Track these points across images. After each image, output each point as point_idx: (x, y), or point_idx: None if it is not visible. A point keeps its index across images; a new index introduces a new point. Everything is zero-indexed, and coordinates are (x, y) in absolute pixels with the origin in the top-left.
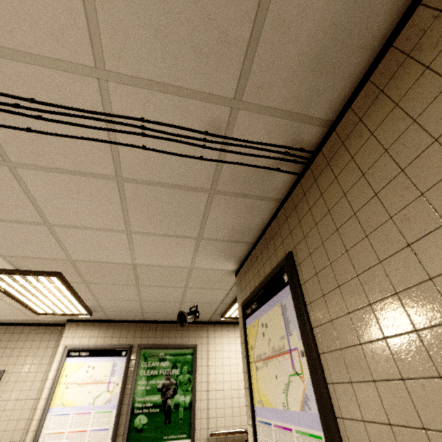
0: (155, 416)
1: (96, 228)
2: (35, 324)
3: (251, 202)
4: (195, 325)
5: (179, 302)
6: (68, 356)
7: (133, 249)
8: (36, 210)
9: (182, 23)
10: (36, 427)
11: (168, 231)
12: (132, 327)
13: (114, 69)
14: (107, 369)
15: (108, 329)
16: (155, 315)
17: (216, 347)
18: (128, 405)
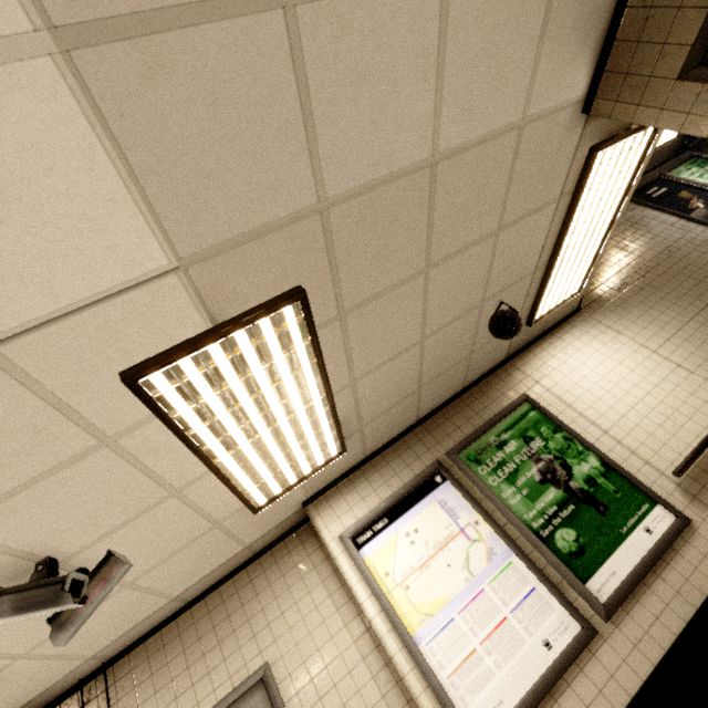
0: (578, 517)
1: None
2: (248, 562)
3: None
4: (494, 375)
5: (478, 307)
6: (358, 546)
7: (442, 74)
8: None
9: None
10: (420, 682)
11: None
12: (411, 441)
13: None
14: (438, 517)
15: (378, 468)
16: (436, 386)
17: (551, 378)
18: (524, 533)
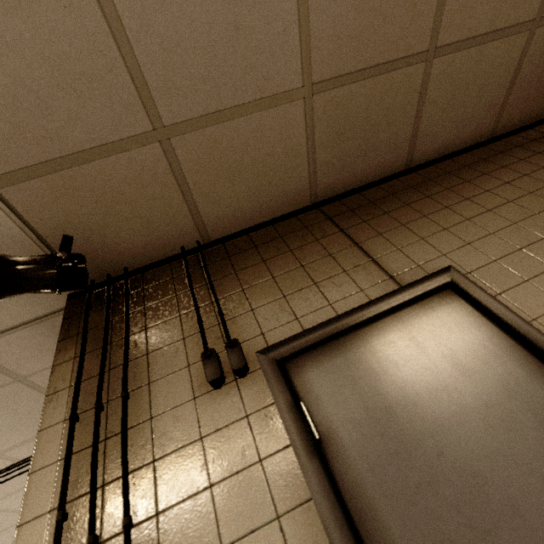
0: None
1: None
2: None
3: None
4: None
5: None
6: None
7: None
8: None
9: (18, 421)
10: None
11: None
12: None
13: (1, 450)
14: None
15: None
16: None
17: None
18: None
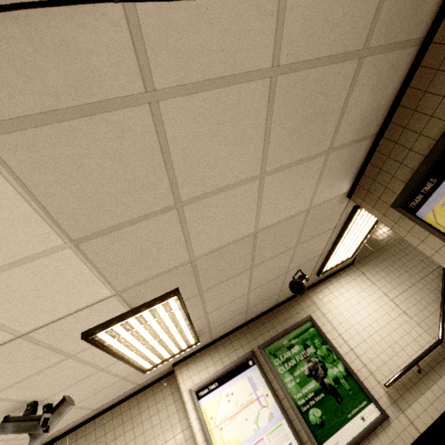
0: (325, 402)
1: (229, 186)
2: (138, 391)
3: (394, 56)
4: (295, 299)
5: (284, 274)
6: (199, 398)
7: (260, 205)
8: (169, 184)
9: None
10: None
11: (301, 154)
12: (240, 334)
13: None
14: (246, 387)
15: (218, 349)
16: (258, 307)
17: (327, 307)
18: (292, 407)
